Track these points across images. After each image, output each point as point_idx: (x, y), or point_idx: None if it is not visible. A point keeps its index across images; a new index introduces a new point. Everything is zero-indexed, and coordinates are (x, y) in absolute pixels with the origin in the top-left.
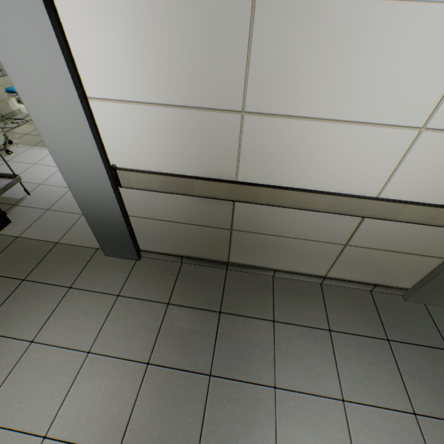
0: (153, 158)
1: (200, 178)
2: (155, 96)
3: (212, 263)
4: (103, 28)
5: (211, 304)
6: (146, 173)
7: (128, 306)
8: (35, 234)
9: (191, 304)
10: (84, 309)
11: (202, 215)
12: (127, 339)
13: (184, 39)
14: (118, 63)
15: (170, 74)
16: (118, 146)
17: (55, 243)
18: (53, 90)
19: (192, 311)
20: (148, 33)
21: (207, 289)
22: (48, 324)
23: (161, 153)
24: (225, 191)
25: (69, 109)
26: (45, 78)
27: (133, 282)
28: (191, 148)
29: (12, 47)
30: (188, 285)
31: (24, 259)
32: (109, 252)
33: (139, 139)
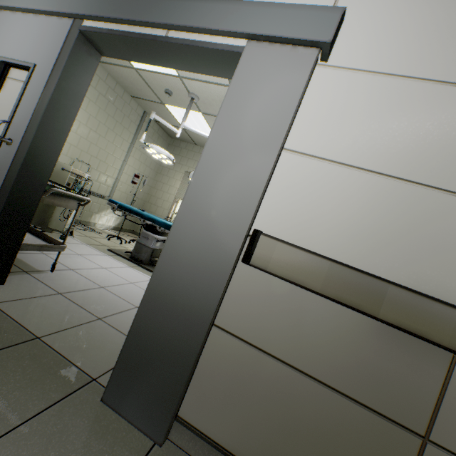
0: (325, 236)
1: (404, 286)
2: (374, 162)
3: None
4: (347, 99)
5: None
6: (307, 252)
7: None
8: (19, 310)
9: None
10: None
11: (365, 371)
12: None
13: (443, 120)
14: (346, 126)
15: (408, 146)
16: (282, 208)
17: (34, 335)
18: (258, 126)
19: None
20: (399, 109)
21: None
22: None
23: (342, 232)
24: (451, 327)
25: (261, 146)
26: (260, 114)
27: None
28: (398, 236)
29: (248, 88)
30: None
31: None
32: (115, 394)
33: (320, 205)
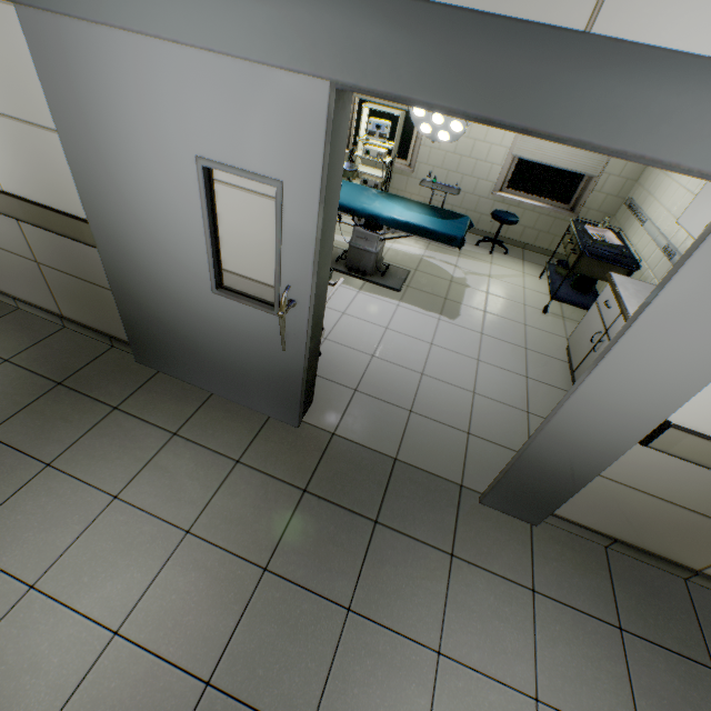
0: None
1: None
2: None
3: (666, 564)
4: None
5: (690, 647)
6: None
7: (558, 616)
8: (356, 433)
9: (658, 640)
10: (491, 604)
11: None
12: (587, 688)
13: None
14: None
15: None
16: (704, 400)
17: (392, 458)
18: None
19: (667, 655)
20: None
21: (670, 613)
22: (449, 622)
23: None
24: None
25: (708, 353)
26: None
27: (545, 568)
28: None
29: None
30: (635, 596)
31: (360, 480)
32: (492, 501)
33: None
